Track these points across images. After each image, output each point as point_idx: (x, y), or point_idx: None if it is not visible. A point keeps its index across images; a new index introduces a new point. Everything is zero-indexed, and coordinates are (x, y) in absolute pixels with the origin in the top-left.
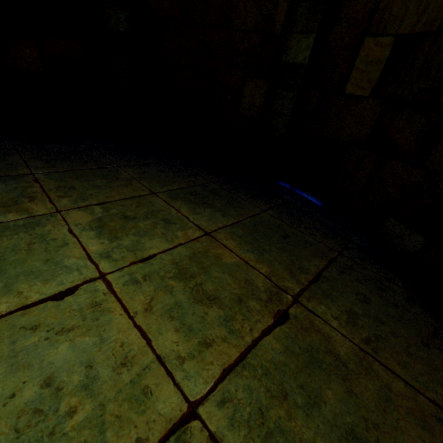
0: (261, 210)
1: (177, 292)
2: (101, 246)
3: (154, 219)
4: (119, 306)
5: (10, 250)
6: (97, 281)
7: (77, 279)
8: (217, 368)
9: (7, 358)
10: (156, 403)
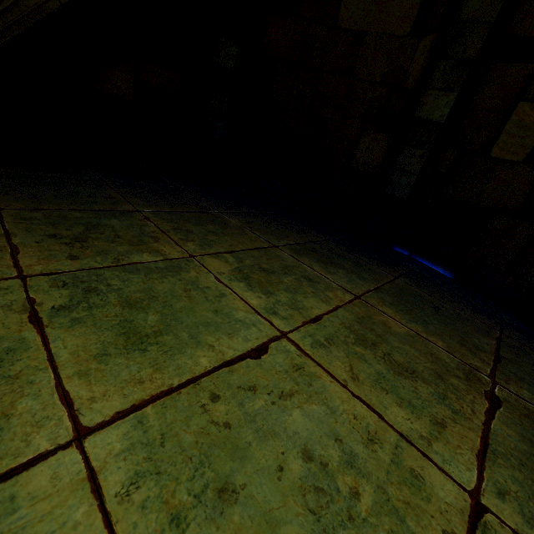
0: (392, 276)
1: (371, 361)
2: (260, 301)
3: (294, 276)
4: (323, 372)
5: (169, 295)
6: (282, 340)
7: (261, 336)
8: (469, 453)
9: (247, 423)
10: (434, 490)
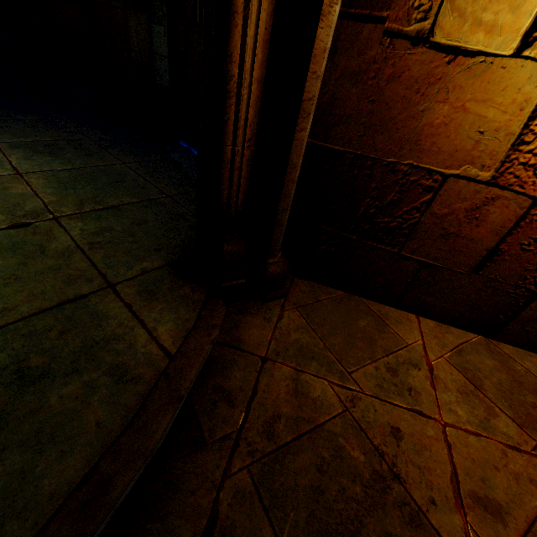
0: (121, 162)
1: None
2: None
3: None
4: None
5: None
6: None
7: None
8: None
9: None
10: None
